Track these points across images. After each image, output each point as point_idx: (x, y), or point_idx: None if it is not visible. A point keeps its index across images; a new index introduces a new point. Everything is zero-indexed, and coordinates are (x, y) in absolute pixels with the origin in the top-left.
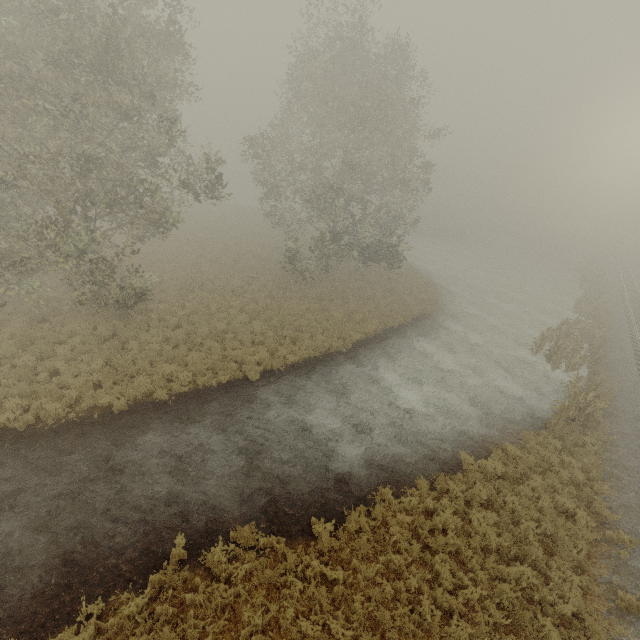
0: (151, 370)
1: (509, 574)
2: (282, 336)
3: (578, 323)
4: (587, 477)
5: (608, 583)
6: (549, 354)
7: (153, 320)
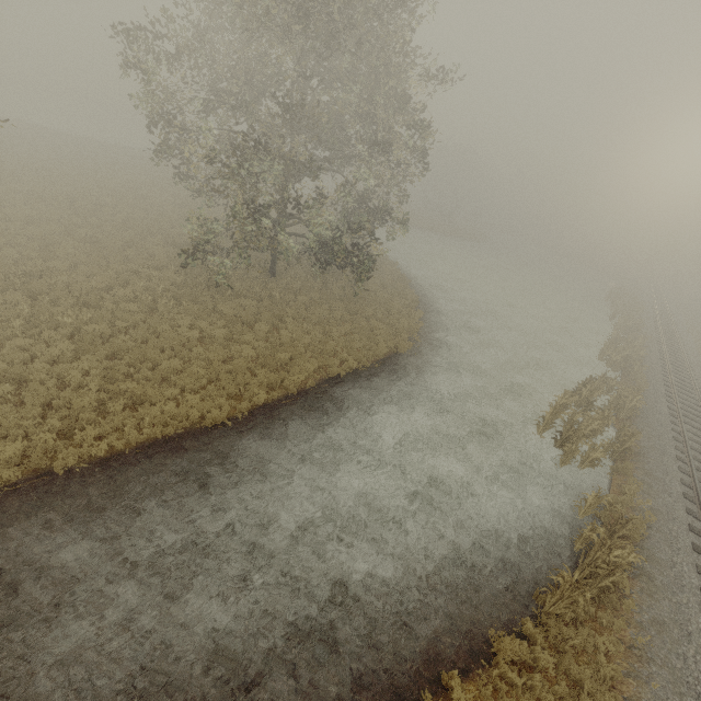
0: None
1: None
2: (120, 391)
3: (604, 381)
4: None
5: None
6: (560, 437)
7: None
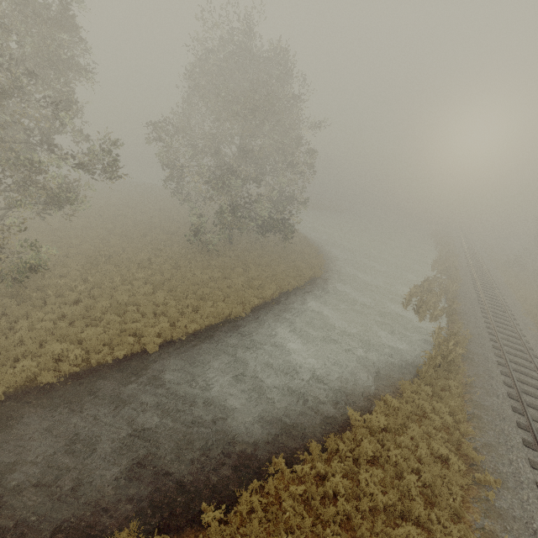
0: (38, 351)
1: (396, 536)
2: (185, 305)
3: (436, 280)
4: (454, 419)
5: (482, 529)
6: (416, 308)
7: (51, 296)
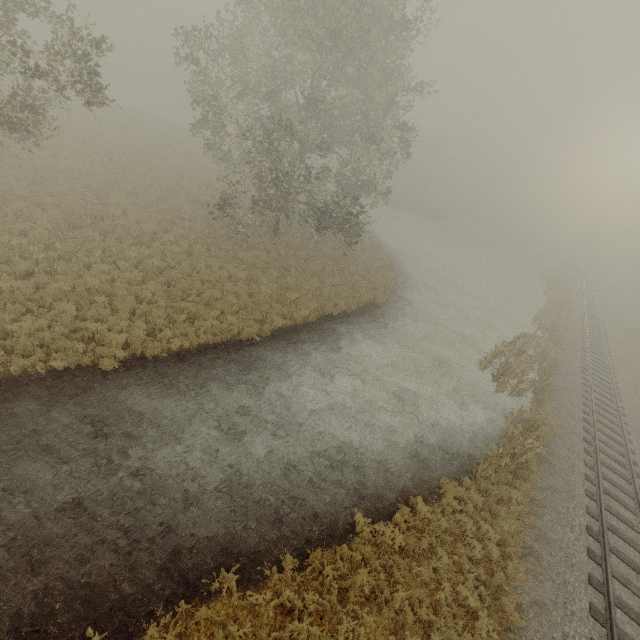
0: None
1: None
2: (179, 309)
3: (534, 338)
4: (503, 551)
5: None
6: (497, 373)
7: None
